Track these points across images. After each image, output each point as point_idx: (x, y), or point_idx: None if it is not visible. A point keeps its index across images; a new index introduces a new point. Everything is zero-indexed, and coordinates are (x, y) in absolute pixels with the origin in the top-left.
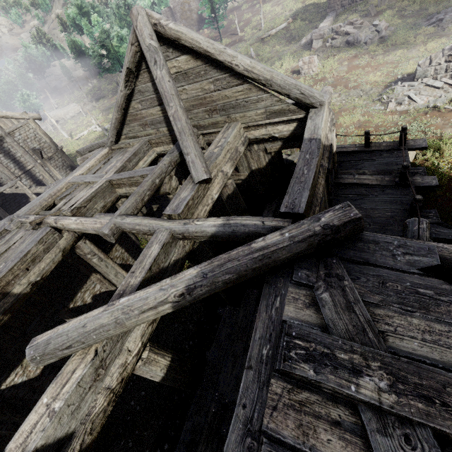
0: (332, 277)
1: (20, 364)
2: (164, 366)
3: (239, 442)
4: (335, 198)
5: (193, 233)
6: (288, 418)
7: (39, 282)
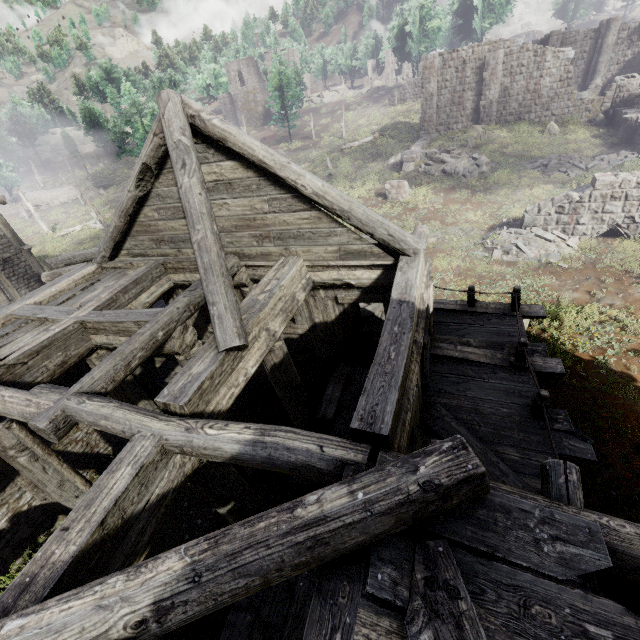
0: (438, 590)
1: None
2: None
3: None
4: (431, 377)
5: (200, 449)
6: None
7: None
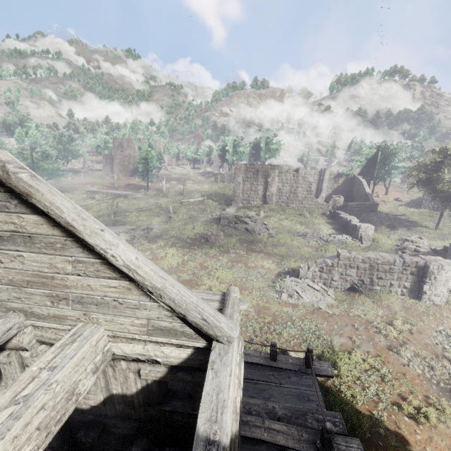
0: None
1: None
2: None
3: None
4: None
5: None
6: None
7: None
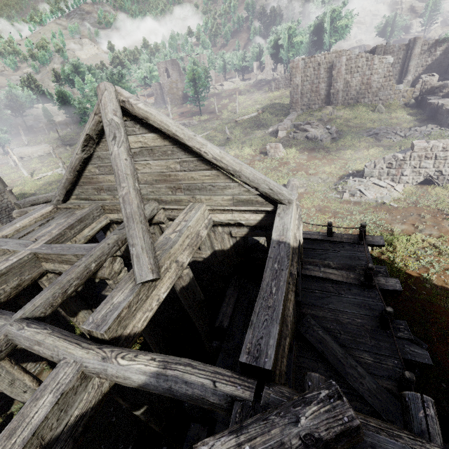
0: None
1: None
2: None
3: None
4: (302, 293)
5: (113, 377)
6: None
7: None
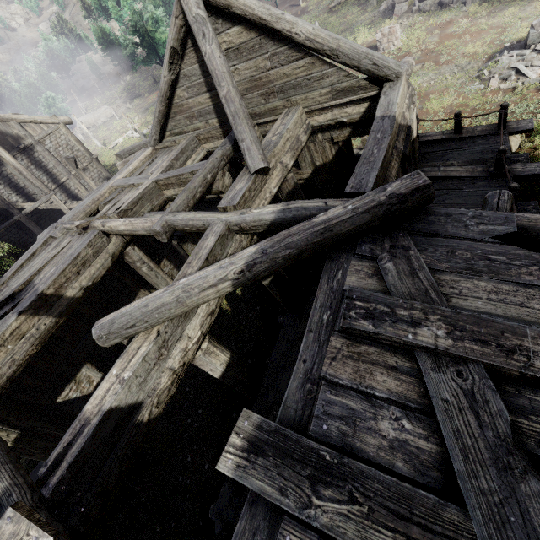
0: (397, 249)
1: (73, 379)
2: (224, 362)
3: (299, 387)
4: None
5: (251, 223)
6: (346, 365)
7: (91, 287)
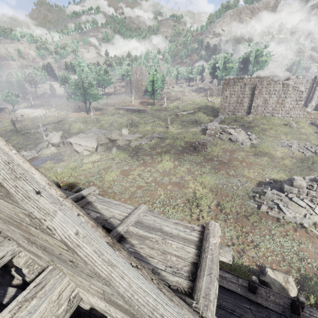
0: None
1: None
2: None
3: None
4: None
5: None
6: None
7: None
